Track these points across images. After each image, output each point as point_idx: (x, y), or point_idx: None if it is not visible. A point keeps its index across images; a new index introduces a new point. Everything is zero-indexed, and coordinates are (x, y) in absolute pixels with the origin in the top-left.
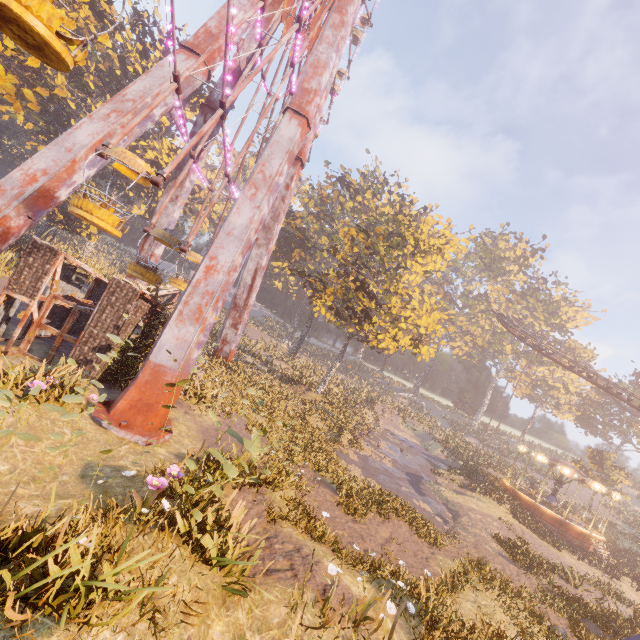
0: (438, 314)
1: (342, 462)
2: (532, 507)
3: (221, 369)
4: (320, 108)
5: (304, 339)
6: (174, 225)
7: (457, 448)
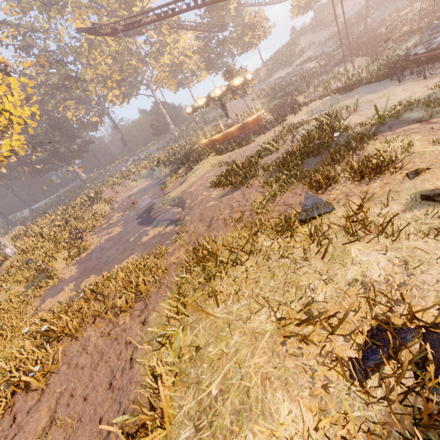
0: None
1: (44, 306)
2: (225, 137)
3: None
4: None
5: None
6: None
7: (170, 156)
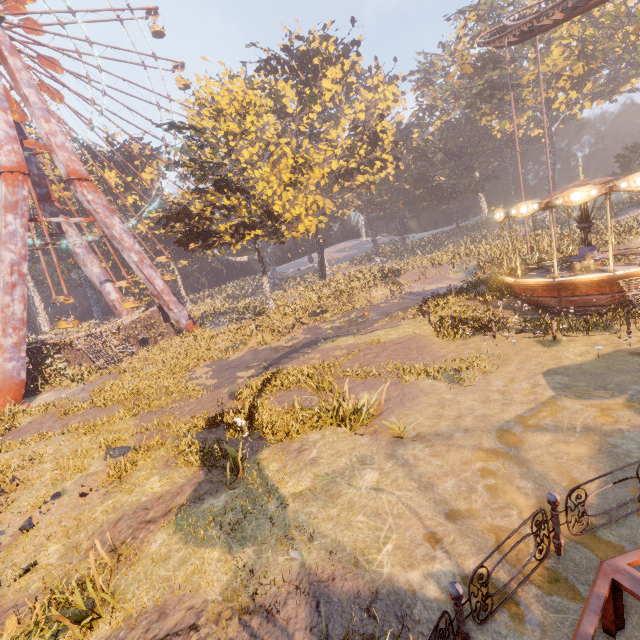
0: (260, 171)
1: (199, 369)
2: (521, 288)
3: (177, 342)
4: (51, 133)
5: (322, 260)
6: (103, 276)
7: (497, 260)
